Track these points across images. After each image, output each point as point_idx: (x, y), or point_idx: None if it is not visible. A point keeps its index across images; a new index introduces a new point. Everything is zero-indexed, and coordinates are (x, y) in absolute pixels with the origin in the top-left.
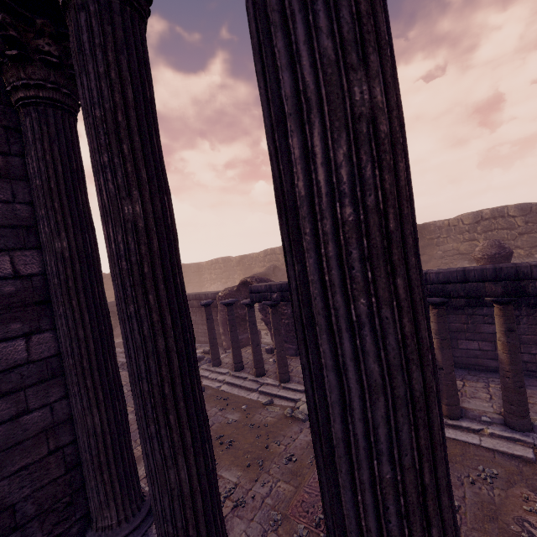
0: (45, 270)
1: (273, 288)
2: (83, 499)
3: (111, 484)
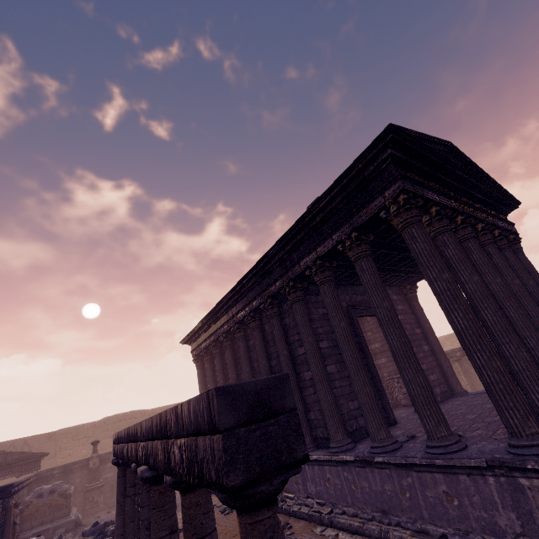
0: (423, 332)
1: (455, 350)
2: (449, 385)
3: (456, 379)
